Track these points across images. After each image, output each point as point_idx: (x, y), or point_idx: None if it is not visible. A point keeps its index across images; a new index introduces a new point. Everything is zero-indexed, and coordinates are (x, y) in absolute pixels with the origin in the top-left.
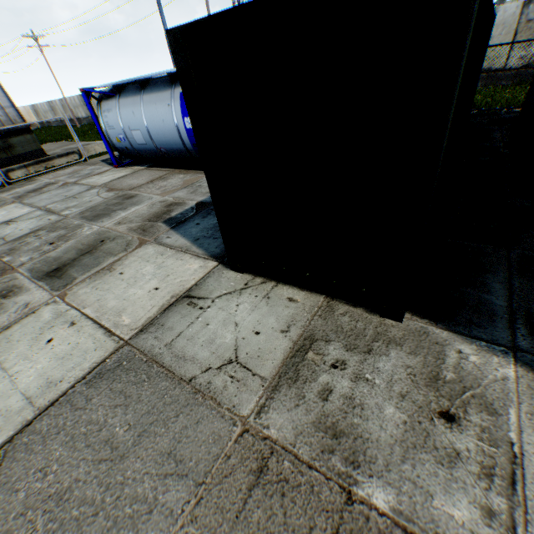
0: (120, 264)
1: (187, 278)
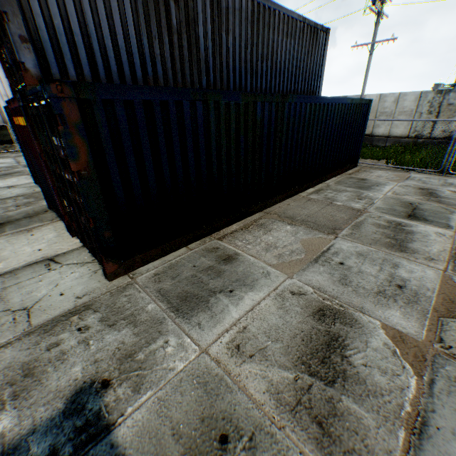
0: (10, 178)
1: (21, 183)
